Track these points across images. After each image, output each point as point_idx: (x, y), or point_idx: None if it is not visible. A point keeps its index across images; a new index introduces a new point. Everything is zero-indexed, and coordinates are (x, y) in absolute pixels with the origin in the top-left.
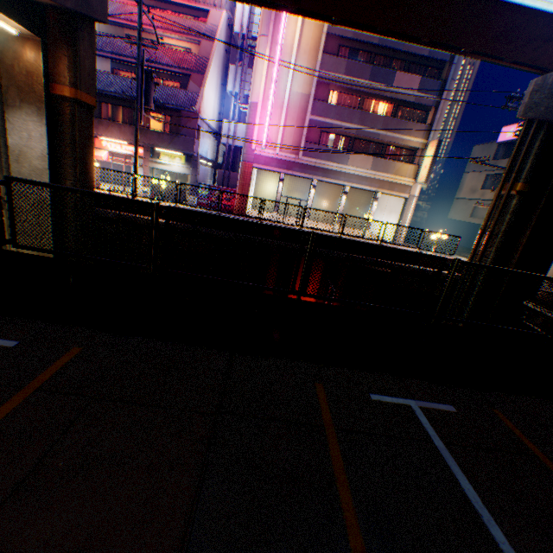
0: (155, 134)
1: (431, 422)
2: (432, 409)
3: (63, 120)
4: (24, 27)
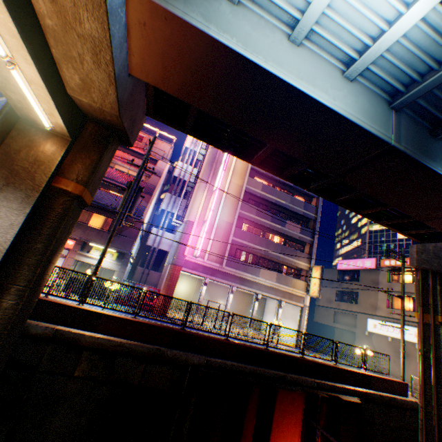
0: (96, 230)
1: None
2: None
3: (51, 212)
4: (66, 125)
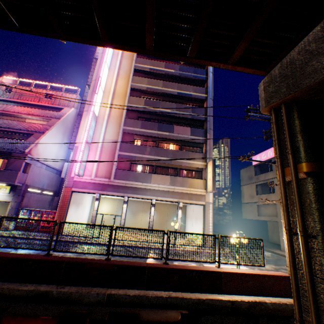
0: None
1: None
2: None
3: None
4: None
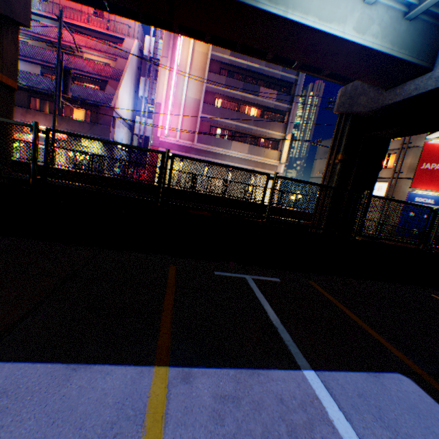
0: (77, 122)
1: (258, 285)
2: (262, 279)
3: None
4: None
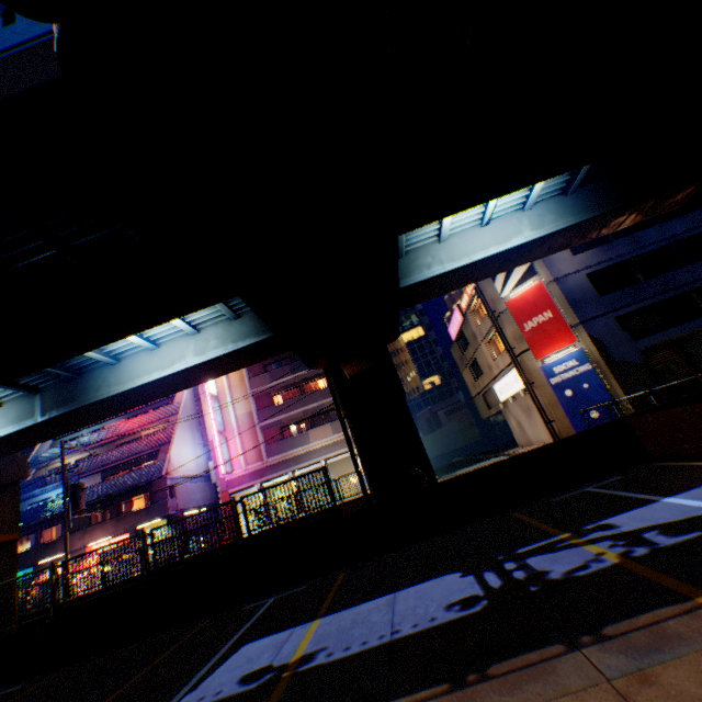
0: (134, 513)
1: None
2: None
3: None
4: None
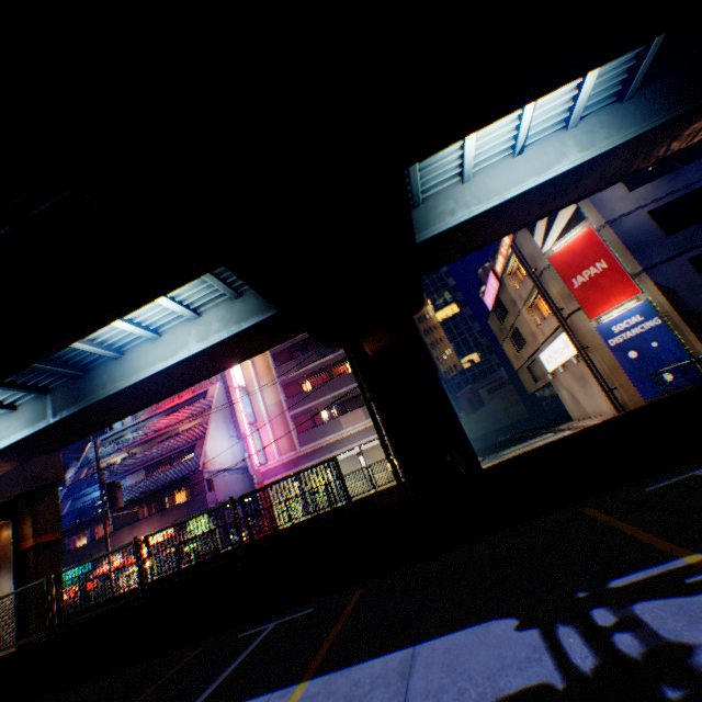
0: (176, 508)
1: None
2: None
3: (29, 565)
4: None
